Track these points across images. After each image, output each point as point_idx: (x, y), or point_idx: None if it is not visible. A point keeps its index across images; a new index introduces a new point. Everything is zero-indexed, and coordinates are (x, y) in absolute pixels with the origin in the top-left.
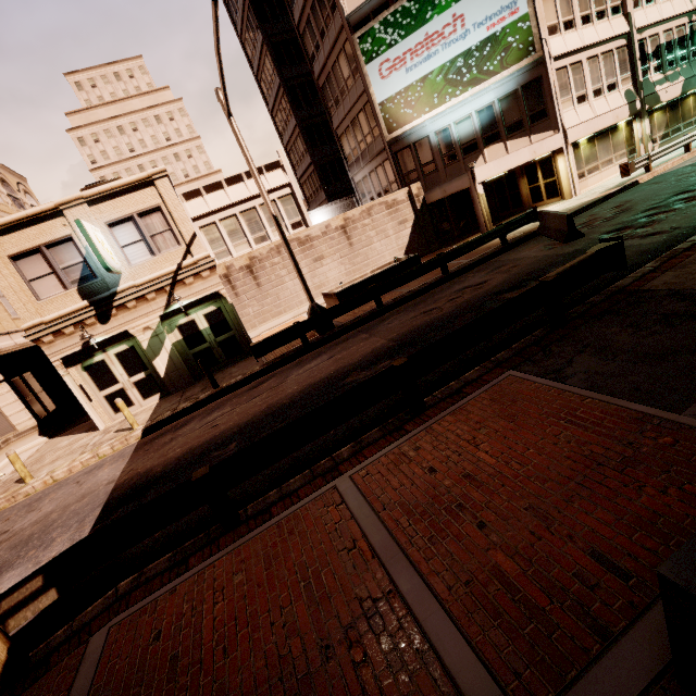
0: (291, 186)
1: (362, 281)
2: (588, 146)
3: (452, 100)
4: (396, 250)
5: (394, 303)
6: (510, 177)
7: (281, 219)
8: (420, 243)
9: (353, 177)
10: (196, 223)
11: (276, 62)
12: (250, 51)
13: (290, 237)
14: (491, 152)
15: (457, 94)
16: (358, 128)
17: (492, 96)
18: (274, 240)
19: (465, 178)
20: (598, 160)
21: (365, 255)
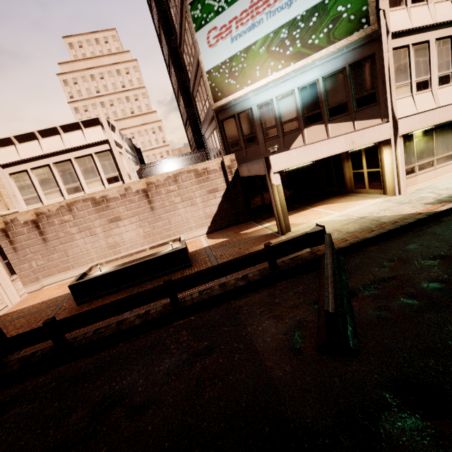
0: (110, 143)
1: (106, 273)
2: (424, 139)
3: (274, 74)
4: (202, 217)
5: (79, 347)
6: (336, 157)
7: (97, 172)
8: (230, 212)
9: (205, 134)
10: (6, 169)
11: (166, 33)
12: (156, 24)
13: (84, 196)
14: (310, 133)
15: (279, 67)
16: (201, 93)
17: (316, 73)
18: (88, 192)
19: (261, 164)
20: (434, 155)
21: (168, 219)
